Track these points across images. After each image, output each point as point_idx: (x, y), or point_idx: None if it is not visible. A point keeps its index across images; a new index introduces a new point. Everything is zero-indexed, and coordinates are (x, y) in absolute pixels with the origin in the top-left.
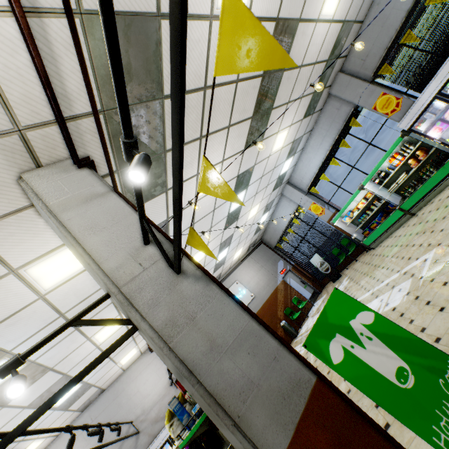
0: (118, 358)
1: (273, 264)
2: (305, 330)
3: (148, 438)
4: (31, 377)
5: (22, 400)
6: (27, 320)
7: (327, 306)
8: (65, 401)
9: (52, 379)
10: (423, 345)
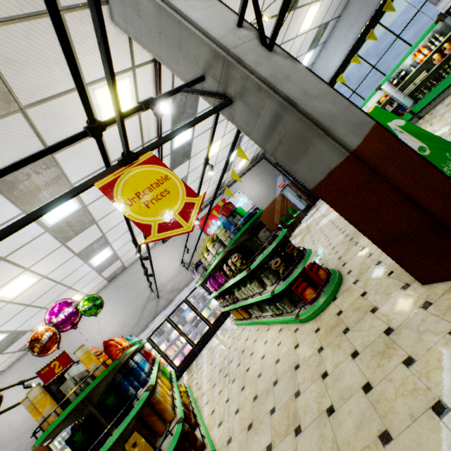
0: (139, 239)
1: (273, 179)
2: (299, 230)
3: (166, 302)
4: (83, 224)
5: (74, 245)
6: (87, 155)
7: (370, 114)
8: (100, 264)
9: (95, 234)
10: (438, 139)
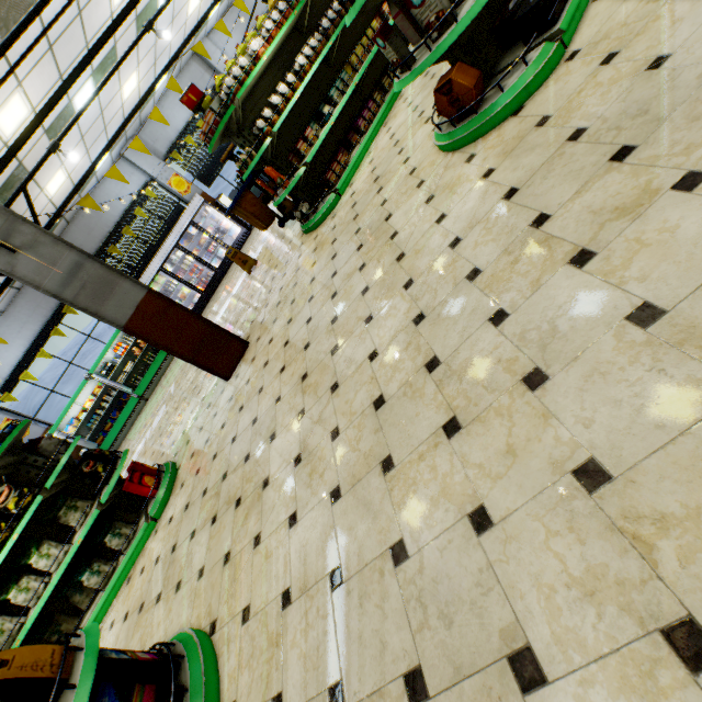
0: None
1: None
2: None
3: None
4: None
5: None
6: None
7: None
8: None
9: None
10: None
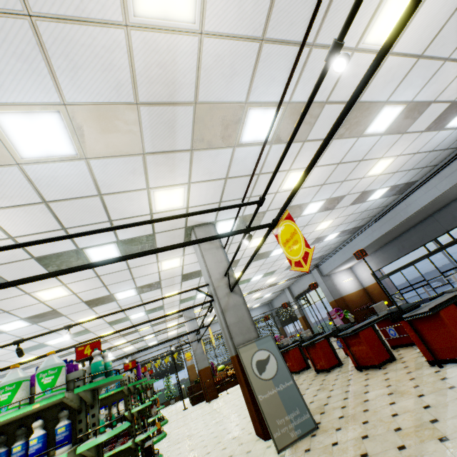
0: None
1: None
2: None
3: None
4: None
5: None
6: None
7: None
8: None
9: None
10: None
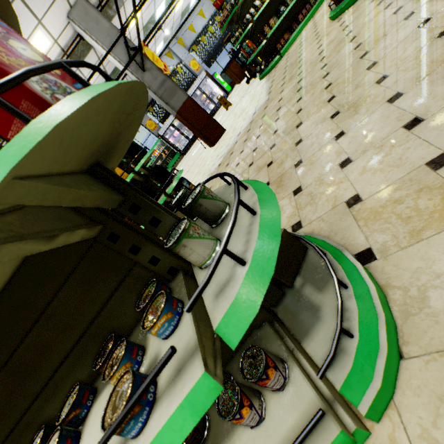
0: None
1: None
2: None
3: None
4: None
5: None
6: None
7: None
8: None
9: None
10: None
